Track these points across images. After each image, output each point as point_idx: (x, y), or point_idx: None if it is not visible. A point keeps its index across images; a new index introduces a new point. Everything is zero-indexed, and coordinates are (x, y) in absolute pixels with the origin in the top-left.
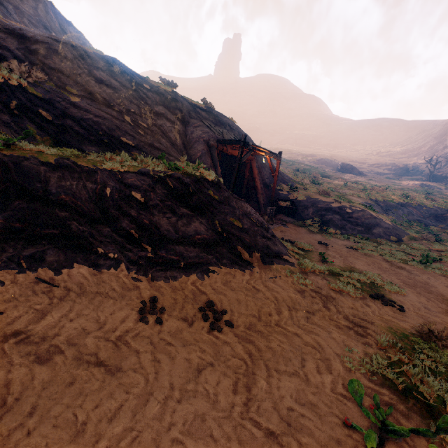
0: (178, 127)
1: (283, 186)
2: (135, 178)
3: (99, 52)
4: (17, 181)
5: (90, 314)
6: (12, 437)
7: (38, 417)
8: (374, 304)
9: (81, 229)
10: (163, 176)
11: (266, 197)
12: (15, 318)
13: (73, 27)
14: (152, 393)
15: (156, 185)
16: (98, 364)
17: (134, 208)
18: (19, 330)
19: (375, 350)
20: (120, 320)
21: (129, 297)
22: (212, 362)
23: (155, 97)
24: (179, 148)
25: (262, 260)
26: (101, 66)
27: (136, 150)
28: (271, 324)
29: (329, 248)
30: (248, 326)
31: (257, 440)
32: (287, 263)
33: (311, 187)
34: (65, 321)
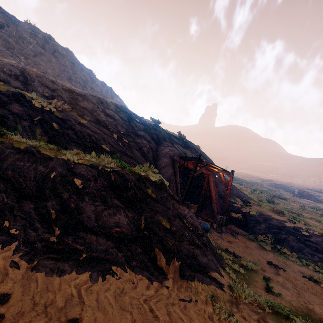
0: (152, 145)
1: (237, 200)
2: (84, 169)
3: (114, 102)
4: None
5: None
6: None
7: None
8: None
9: (5, 201)
10: (109, 171)
11: (220, 207)
12: None
13: (118, 98)
14: None
15: (99, 177)
16: None
17: (69, 192)
18: None
19: None
20: None
21: None
22: None
23: (141, 126)
24: (149, 158)
25: (181, 271)
26: (112, 108)
27: (109, 153)
28: None
29: (280, 272)
30: None
31: None
32: (213, 283)
33: (265, 205)
34: None
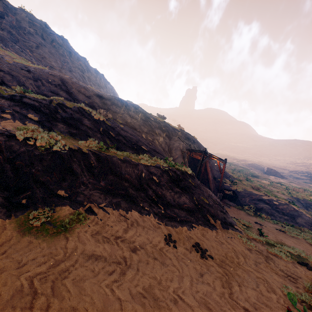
0: (167, 140)
1: (226, 180)
2: (154, 169)
3: (132, 103)
4: (111, 167)
5: (144, 235)
6: (136, 276)
7: (141, 272)
8: (301, 267)
9: (133, 192)
10: (167, 169)
11: (215, 186)
12: (117, 230)
13: (110, 84)
14: (183, 277)
15: (163, 174)
16: (155, 258)
17: (154, 185)
18: (120, 236)
19: (303, 291)
20: (158, 241)
21: (158, 231)
22: (207, 272)
23: (156, 124)
24: (166, 152)
25: (222, 225)
26: (132, 109)
27: (148, 153)
28: (234, 262)
29: (263, 227)
30: (221, 260)
31: (240, 310)
32: (237, 230)
33: (246, 183)
34: (136, 236)
